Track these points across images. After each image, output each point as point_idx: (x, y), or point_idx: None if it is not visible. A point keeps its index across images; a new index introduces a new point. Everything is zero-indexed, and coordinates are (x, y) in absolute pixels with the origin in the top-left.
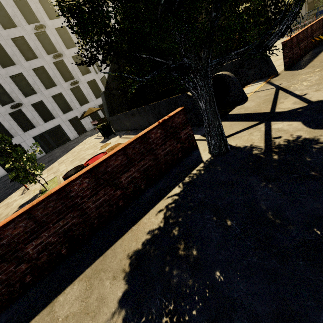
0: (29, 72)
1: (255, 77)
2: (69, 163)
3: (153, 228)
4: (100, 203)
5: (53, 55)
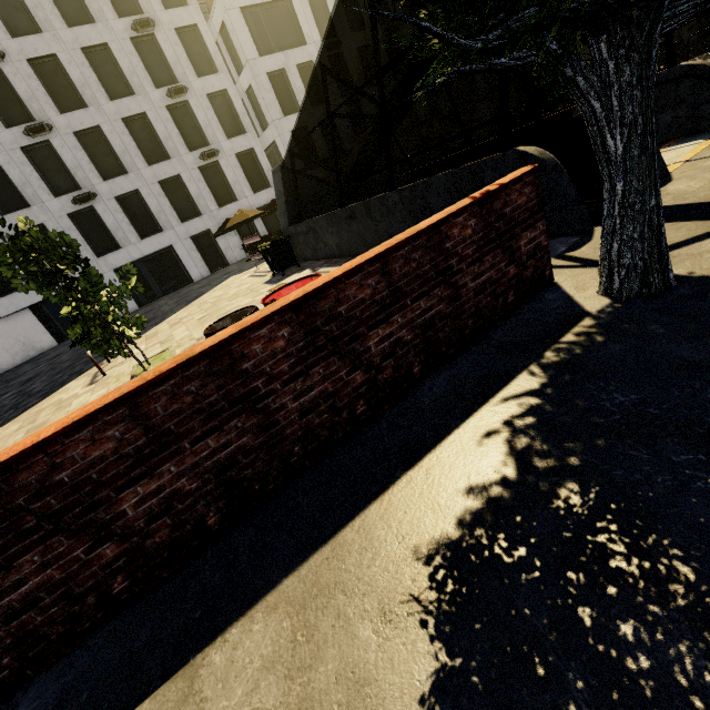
0: (114, 125)
1: (674, 132)
2: (195, 324)
3: (480, 479)
4: (312, 399)
5: (167, 89)
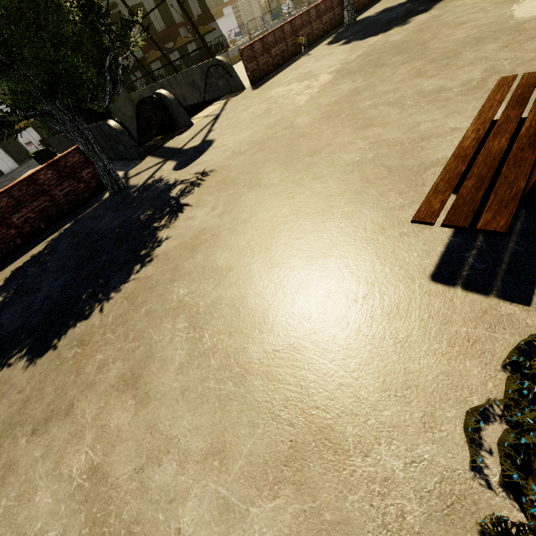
0: None
1: (226, 91)
2: None
3: (35, 253)
4: None
5: None
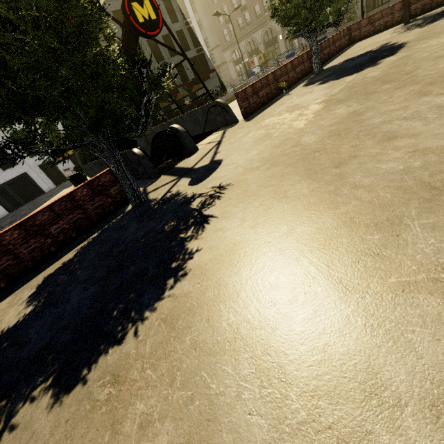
0: None
1: (223, 124)
2: None
3: (66, 260)
4: (32, 249)
5: None
